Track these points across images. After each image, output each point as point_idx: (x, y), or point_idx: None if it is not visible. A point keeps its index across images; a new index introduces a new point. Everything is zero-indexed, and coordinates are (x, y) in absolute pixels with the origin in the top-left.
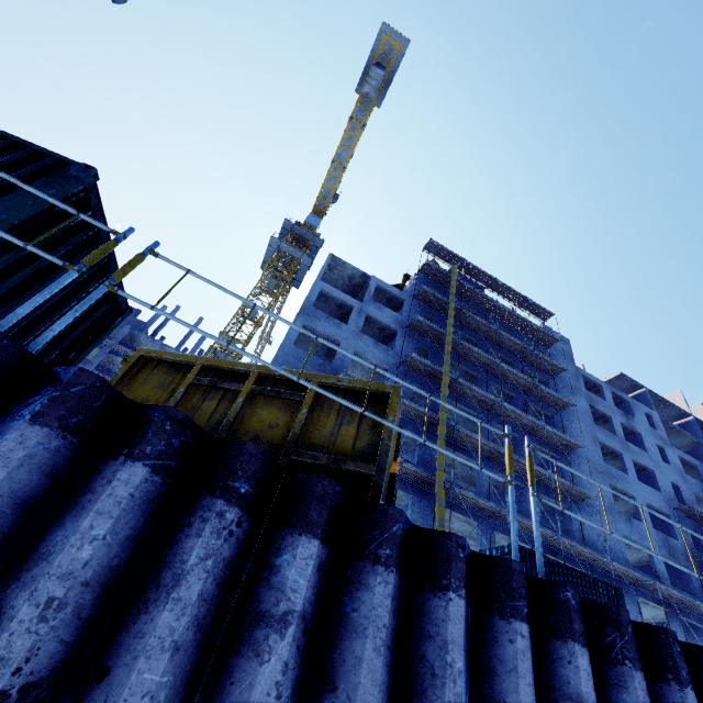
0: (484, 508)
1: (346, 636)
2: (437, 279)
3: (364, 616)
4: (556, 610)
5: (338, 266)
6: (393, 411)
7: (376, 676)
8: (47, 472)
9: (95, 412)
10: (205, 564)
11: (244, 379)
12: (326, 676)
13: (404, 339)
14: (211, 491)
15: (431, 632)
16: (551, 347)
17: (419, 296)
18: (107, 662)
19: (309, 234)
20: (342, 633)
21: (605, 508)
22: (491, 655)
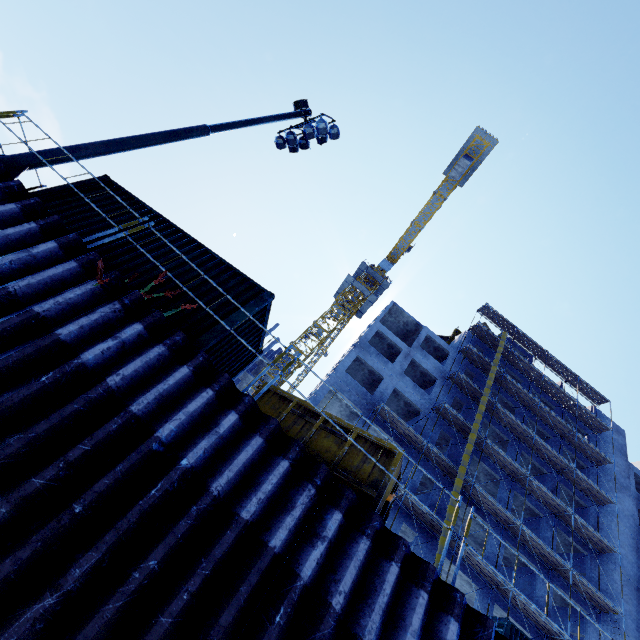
0: (488, 574)
1: (344, 557)
2: (486, 340)
3: (353, 552)
4: (448, 599)
5: (397, 312)
6: (395, 464)
7: (352, 575)
8: (260, 455)
9: (274, 435)
10: (302, 506)
11: (317, 417)
12: (334, 568)
13: (442, 388)
14: (307, 479)
15: (379, 574)
16: (601, 434)
17: (464, 352)
18: (269, 526)
19: (379, 276)
20: (343, 555)
21: (637, 633)
22: (405, 599)
